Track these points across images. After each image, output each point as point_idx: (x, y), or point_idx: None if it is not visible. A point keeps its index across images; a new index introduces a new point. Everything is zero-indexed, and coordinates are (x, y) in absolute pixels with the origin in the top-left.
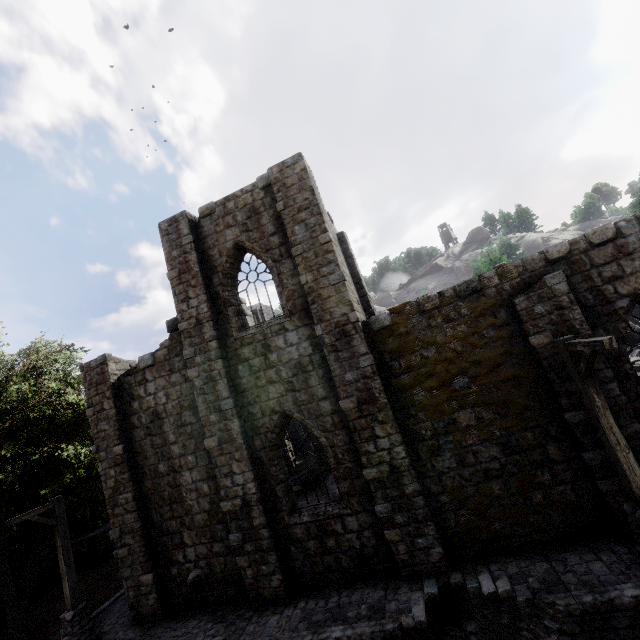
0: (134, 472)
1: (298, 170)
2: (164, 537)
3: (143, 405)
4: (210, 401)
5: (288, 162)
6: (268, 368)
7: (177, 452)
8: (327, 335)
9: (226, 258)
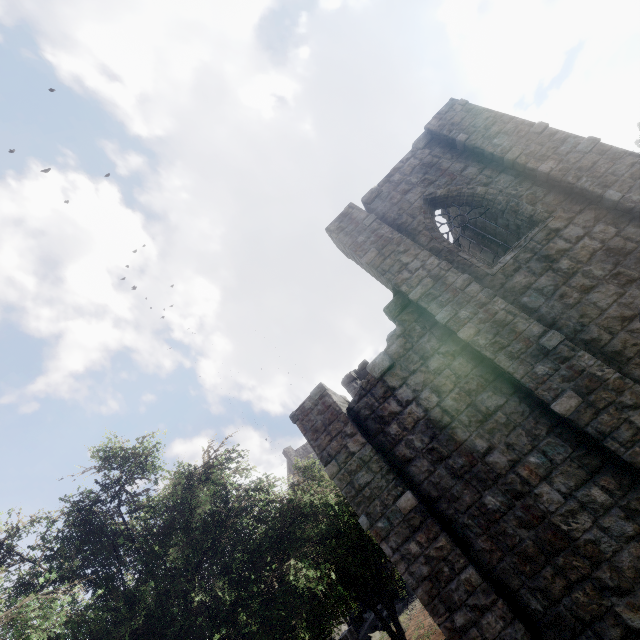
0: (447, 533)
1: (460, 108)
2: (580, 638)
3: (405, 422)
4: (519, 351)
5: (444, 110)
6: (568, 278)
7: (503, 461)
8: (631, 193)
9: (422, 215)
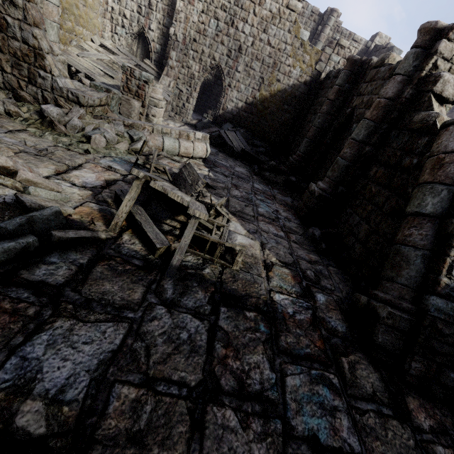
0: None
1: None
2: None
3: None
4: None
5: None
6: None
7: None
8: None
9: None
